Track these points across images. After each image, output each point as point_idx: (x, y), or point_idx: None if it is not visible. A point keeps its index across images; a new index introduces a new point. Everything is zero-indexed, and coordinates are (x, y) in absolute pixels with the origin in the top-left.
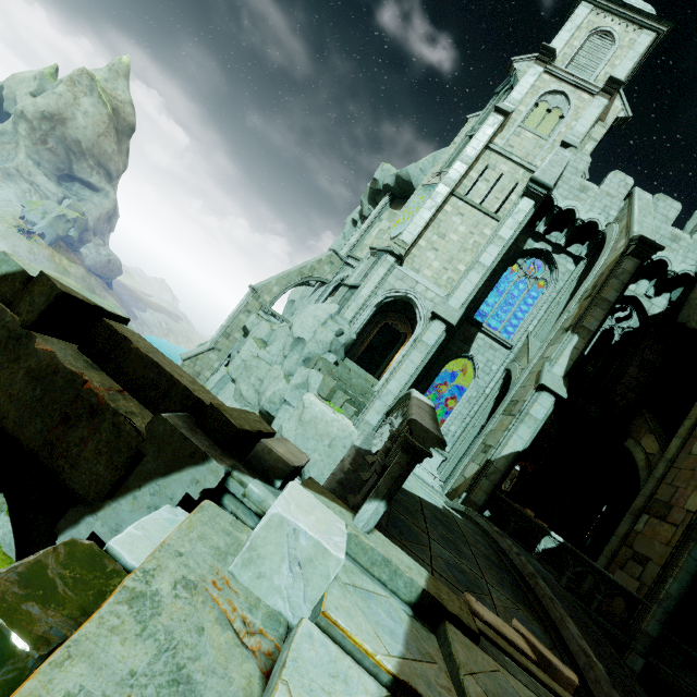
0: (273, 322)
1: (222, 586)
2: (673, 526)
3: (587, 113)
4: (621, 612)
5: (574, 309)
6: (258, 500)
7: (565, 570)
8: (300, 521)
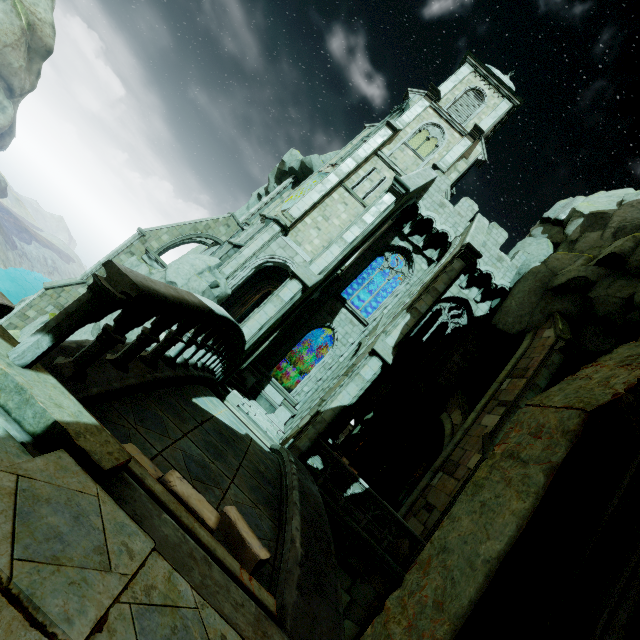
0: (155, 268)
1: None
2: (456, 480)
3: (456, 148)
4: (406, 552)
5: (414, 296)
6: None
7: (367, 513)
8: None
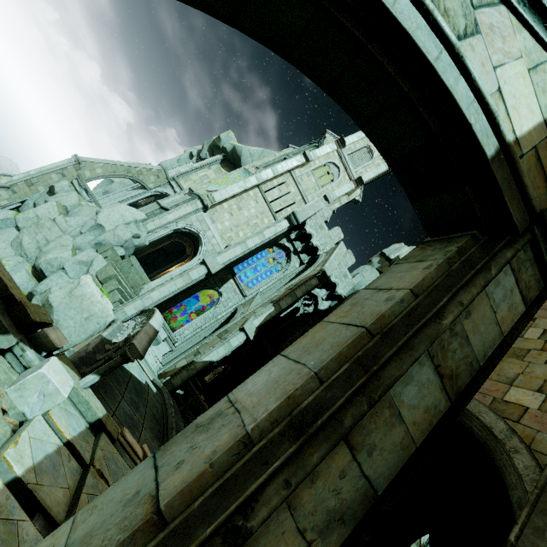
0: (84, 197)
1: (2, 397)
2: None
3: (343, 187)
4: None
5: (282, 292)
6: (29, 360)
7: None
8: (53, 377)
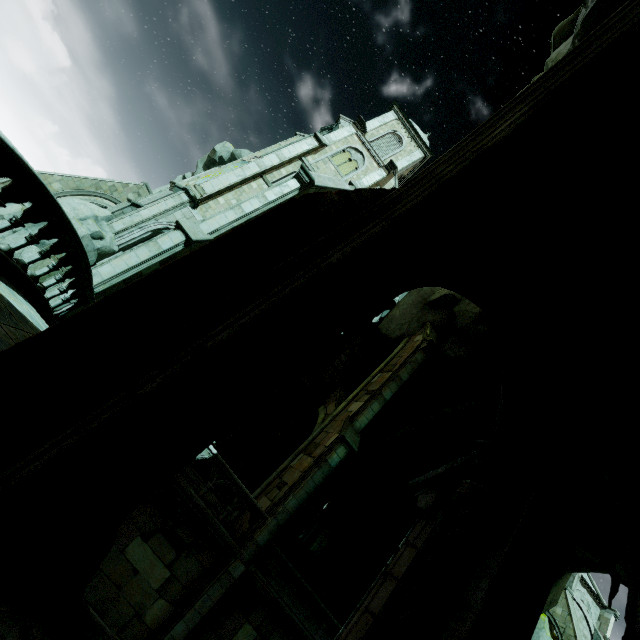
0: None
1: None
2: (312, 458)
3: (372, 175)
4: (247, 528)
5: None
6: None
7: (209, 481)
8: None
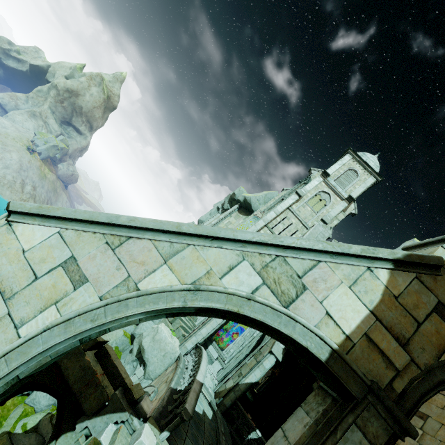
0: None
1: None
2: None
3: (337, 207)
4: None
5: None
6: (135, 426)
7: None
8: (146, 442)
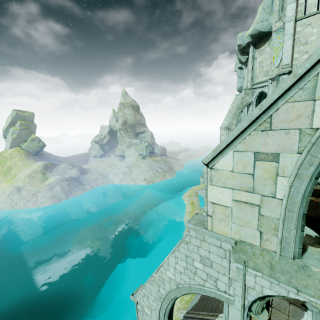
0: None
1: None
2: None
3: None
4: None
5: None
6: None
7: None
8: None
